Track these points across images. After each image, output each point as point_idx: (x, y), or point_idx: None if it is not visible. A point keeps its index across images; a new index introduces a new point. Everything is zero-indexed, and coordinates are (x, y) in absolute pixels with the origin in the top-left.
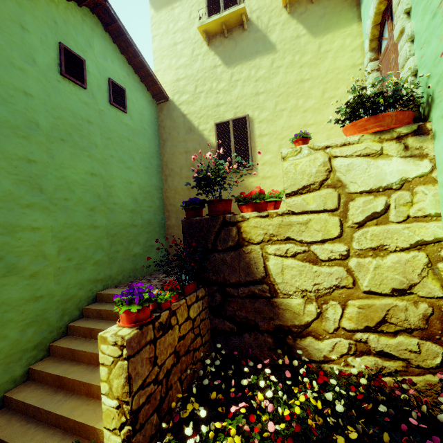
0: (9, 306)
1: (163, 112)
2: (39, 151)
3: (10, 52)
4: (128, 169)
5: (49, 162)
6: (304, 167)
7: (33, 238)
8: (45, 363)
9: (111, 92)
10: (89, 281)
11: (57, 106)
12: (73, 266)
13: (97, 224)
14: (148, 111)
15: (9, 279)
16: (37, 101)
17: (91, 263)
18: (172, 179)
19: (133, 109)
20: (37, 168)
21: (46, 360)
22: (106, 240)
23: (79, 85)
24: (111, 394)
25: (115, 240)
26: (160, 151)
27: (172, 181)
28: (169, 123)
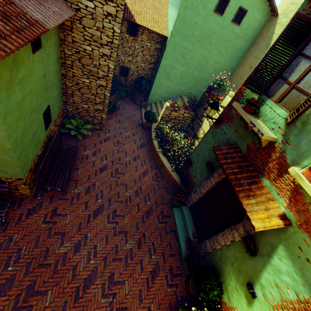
0: (164, 85)
1: (269, 23)
2: (190, 45)
3: (199, 8)
4: (220, 56)
5: (191, 49)
6: (228, 101)
7: (176, 72)
8: (164, 102)
9: (236, 15)
10: (182, 90)
11: (205, 27)
12: (180, 84)
13: (194, 75)
14: (258, 21)
15: (167, 80)
16: (198, 26)
17: (185, 86)
18: (241, 67)
19: (246, 22)
20: (186, 51)
21: (164, 102)
22: (194, 81)
23: (220, 15)
24: (162, 112)
25: (197, 82)
26: (250, 48)
27: (240, 68)
28: (265, 33)
